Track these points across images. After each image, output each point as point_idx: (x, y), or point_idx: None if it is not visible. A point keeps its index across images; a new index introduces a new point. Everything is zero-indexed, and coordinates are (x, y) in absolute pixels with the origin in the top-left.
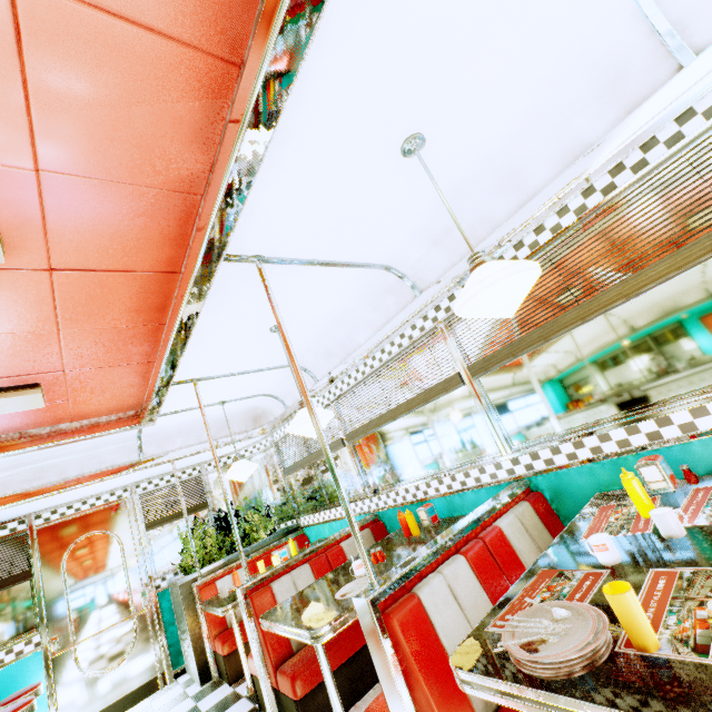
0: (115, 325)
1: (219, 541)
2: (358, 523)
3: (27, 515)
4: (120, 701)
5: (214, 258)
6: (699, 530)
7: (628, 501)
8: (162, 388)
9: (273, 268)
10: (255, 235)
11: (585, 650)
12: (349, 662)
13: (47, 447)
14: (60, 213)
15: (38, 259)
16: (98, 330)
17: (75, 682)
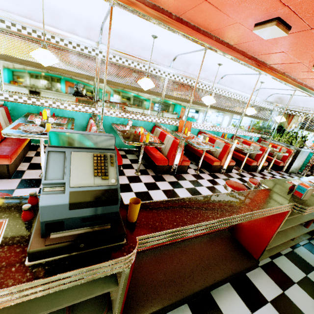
0: None
1: None
2: None
3: None
4: None
5: None
6: (55, 122)
7: (38, 116)
8: None
9: None
10: None
11: (41, 130)
12: None
13: None
14: None
15: None
16: None
17: None
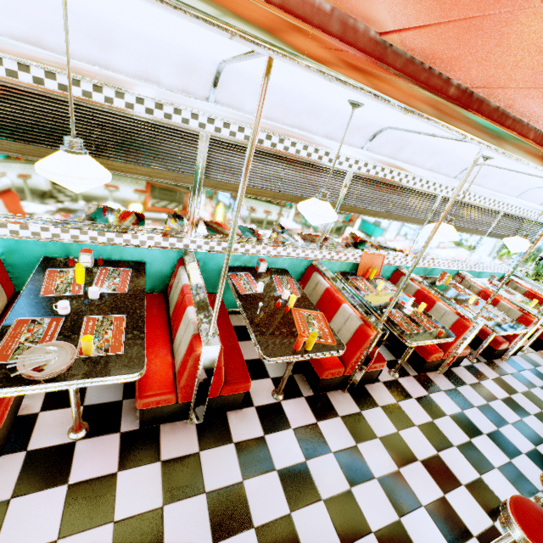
0: None
1: None
2: None
3: None
4: None
5: None
6: (104, 295)
7: (67, 269)
8: None
9: None
10: None
11: (69, 363)
12: None
13: None
14: None
15: None
16: None
17: None
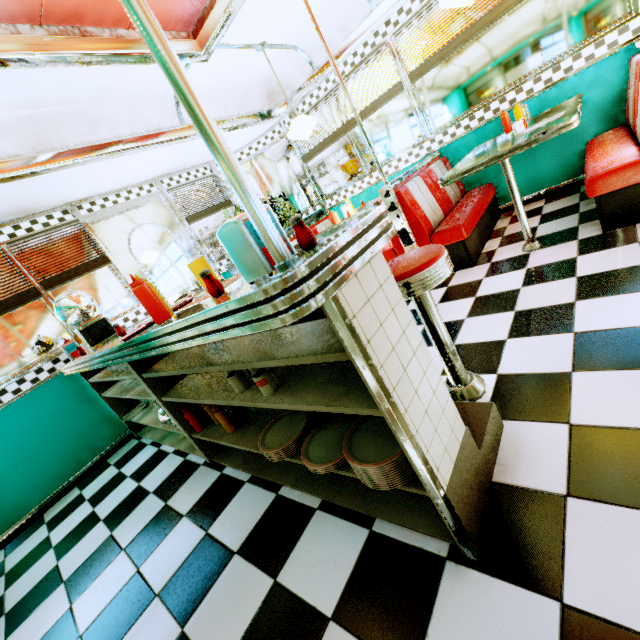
0: None
1: None
2: (432, 156)
3: (67, 205)
4: None
5: None
6: None
7: None
8: None
9: None
10: None
11: None
12: (476, 226)
13: (116, 61)
14: None
15: None
16: None
17: None
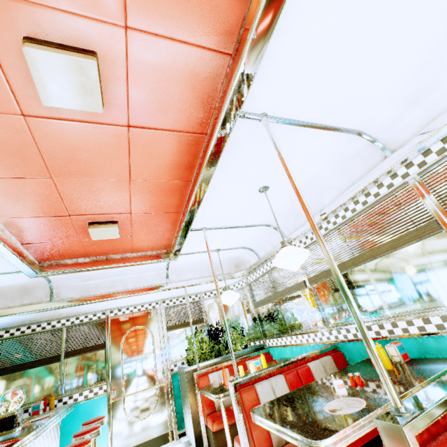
0: (161, 179)
1: (210, 346)
2: (321, 349)
3: (106, 310)
4: (146, 443)
5: (235, 109)
6: None
7: None
8: (185, 231)
9: (272, 129)
10: (265, 91)
11: None
12: None
13: (118, 267)
14: (137, 72)
15: (122, 116)
16: (151, 182)
17: (122, 421)
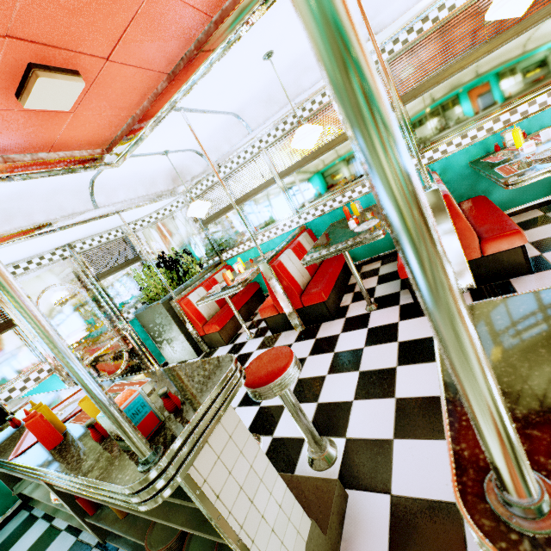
0: None
1: (169, 277)
2: (300, 229)
3: None
4: None
5: None
6: None
7: (496, 154)
8: (170, 108)
9: None
10: None
11: None
12: (334, 286)
13: (35, 177)
14: None
15: None
16: (174, 2)
17: None
